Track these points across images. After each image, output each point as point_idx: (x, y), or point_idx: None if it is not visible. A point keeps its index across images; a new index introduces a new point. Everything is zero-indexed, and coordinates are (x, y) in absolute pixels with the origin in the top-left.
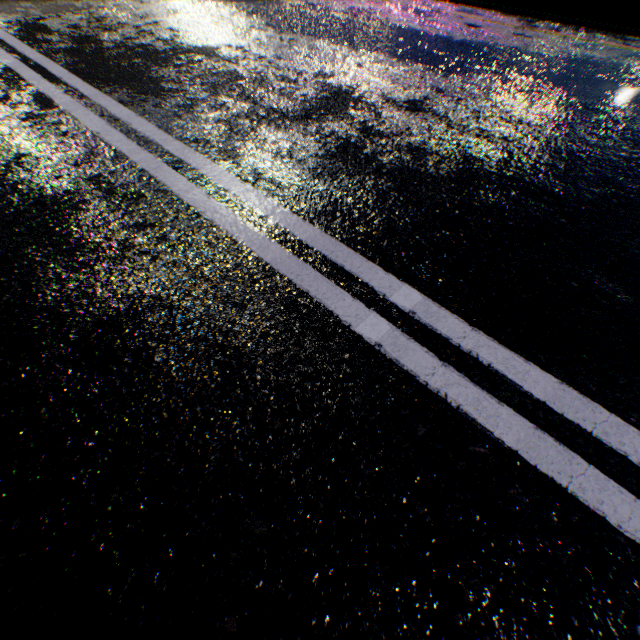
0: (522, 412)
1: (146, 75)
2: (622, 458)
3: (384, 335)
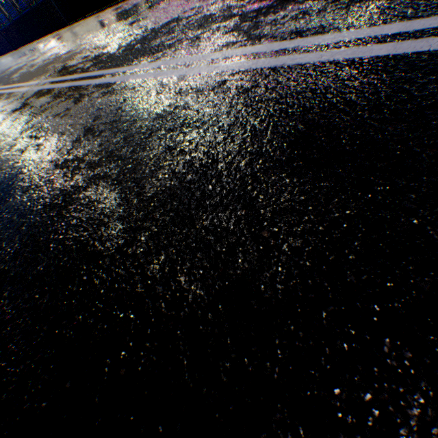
0: None
1: (150, 47)
2: None
3: None
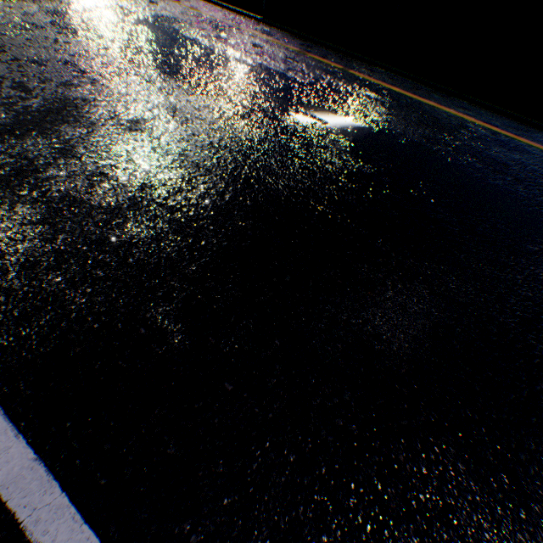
0: None
1: None
2: None
3: None
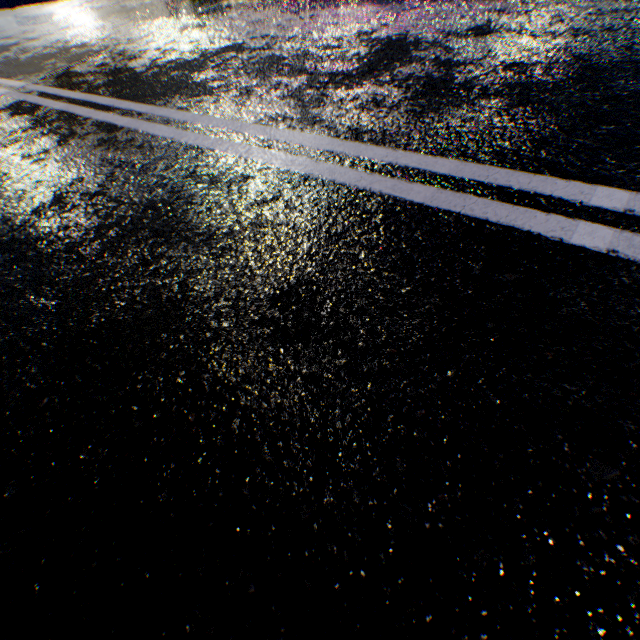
0: None
1: (189, 82)
2: None
3: (611, 240)
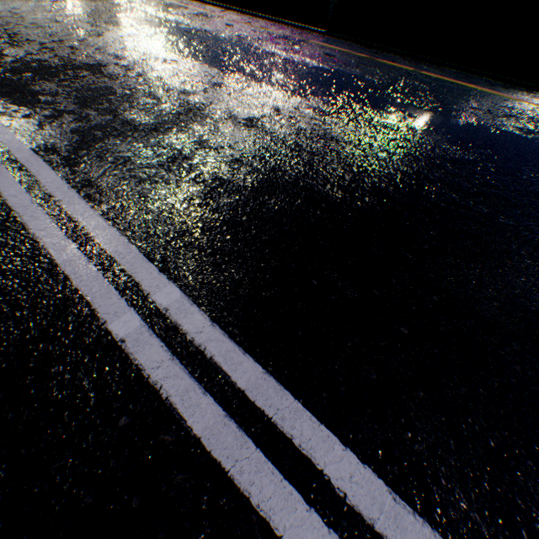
0: (221, 401)
1: (30, 88)
2: (288, 441)
3: (132, 331)
